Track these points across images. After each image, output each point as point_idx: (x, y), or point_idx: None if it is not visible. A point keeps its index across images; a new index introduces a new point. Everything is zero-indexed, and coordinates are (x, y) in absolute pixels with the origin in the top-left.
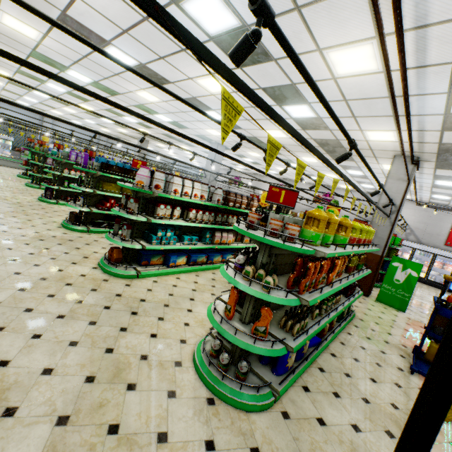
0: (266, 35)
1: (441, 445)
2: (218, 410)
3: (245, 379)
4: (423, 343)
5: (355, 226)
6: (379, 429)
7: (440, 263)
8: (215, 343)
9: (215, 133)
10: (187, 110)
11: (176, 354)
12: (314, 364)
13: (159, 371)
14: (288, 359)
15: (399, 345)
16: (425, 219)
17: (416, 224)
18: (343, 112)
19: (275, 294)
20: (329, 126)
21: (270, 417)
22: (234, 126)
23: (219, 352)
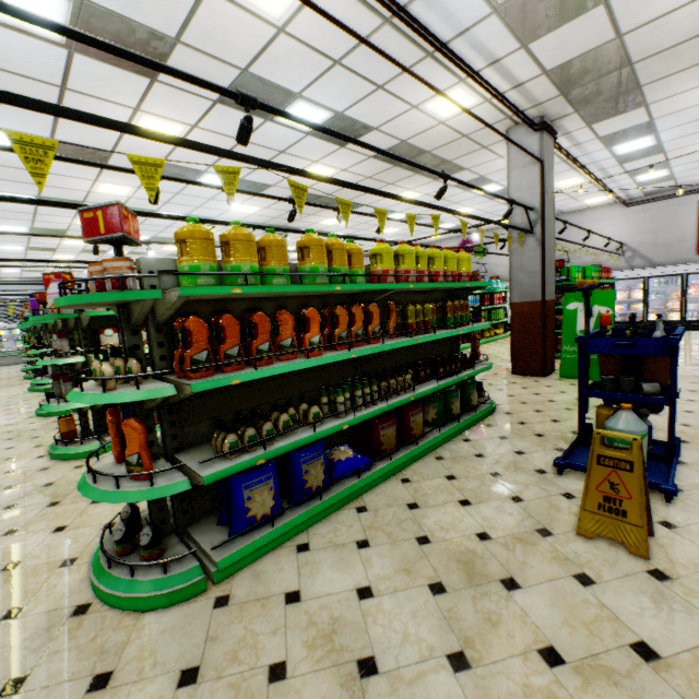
0: (120, 2)
1: (551, 584)
2: (83, 622)
3: (156, 557)
4: (583, 414)
5: (378, 250)
6: (419, 583)
7: (698, 287)
8: (122, 511)
9: (249, 209)
10: (178, 188)
11: (77, 549)
12: (352, 504)
13: (22, 581)
14: (248, 504)
15: (565, 433)
16: (649, 224)
17: (637, 239)
18: (358, 87)
19: (123, 390)
20: (368, 123)
21: (185, 611)
22: (258, 186)
23: (135, 525)
